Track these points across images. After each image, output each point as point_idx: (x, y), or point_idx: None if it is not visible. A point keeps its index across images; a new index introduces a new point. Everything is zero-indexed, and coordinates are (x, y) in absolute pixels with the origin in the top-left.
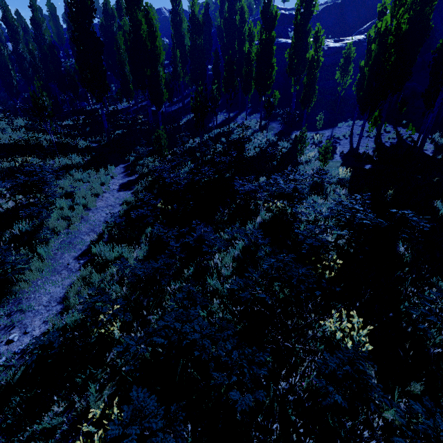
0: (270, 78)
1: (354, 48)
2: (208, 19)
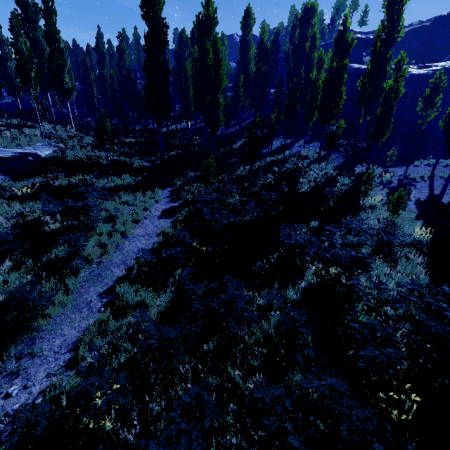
0: (337, 107)
1: (445, 77)
2: (277, 45)
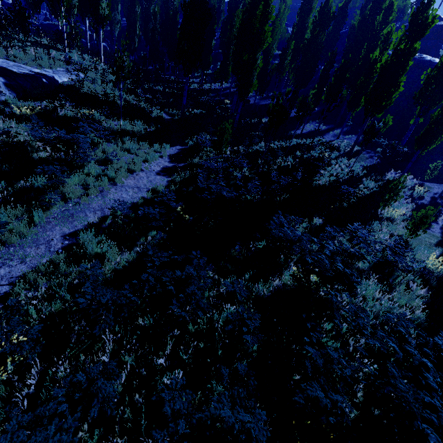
0: (389, 99)
1: None
2: (344, 14)
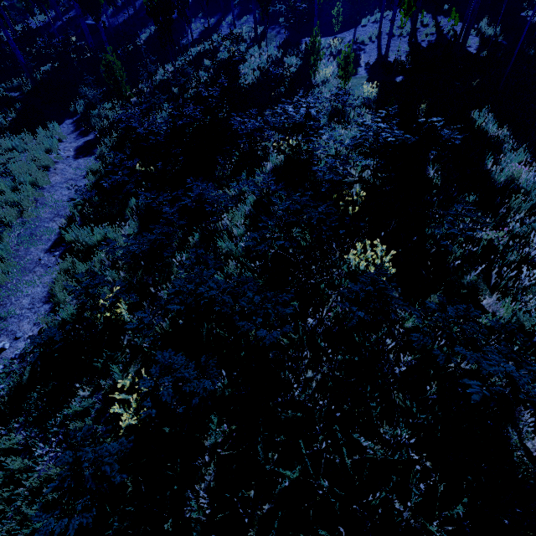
0: None
1: None
2: None
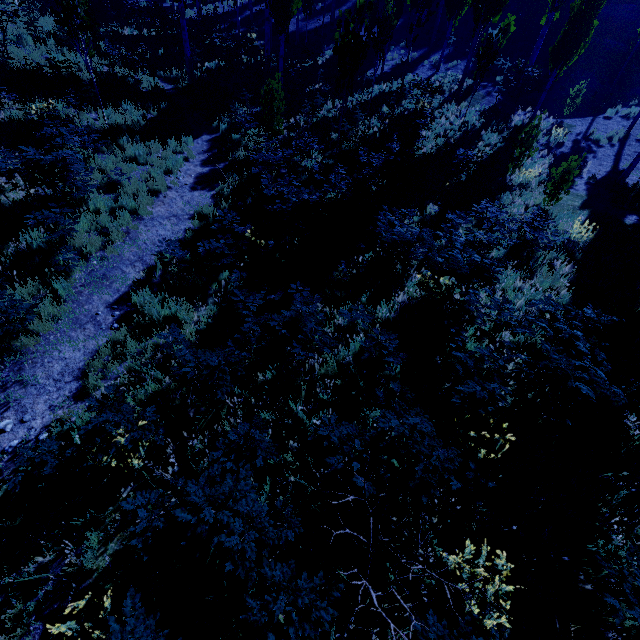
0: None
1: None
2: None
